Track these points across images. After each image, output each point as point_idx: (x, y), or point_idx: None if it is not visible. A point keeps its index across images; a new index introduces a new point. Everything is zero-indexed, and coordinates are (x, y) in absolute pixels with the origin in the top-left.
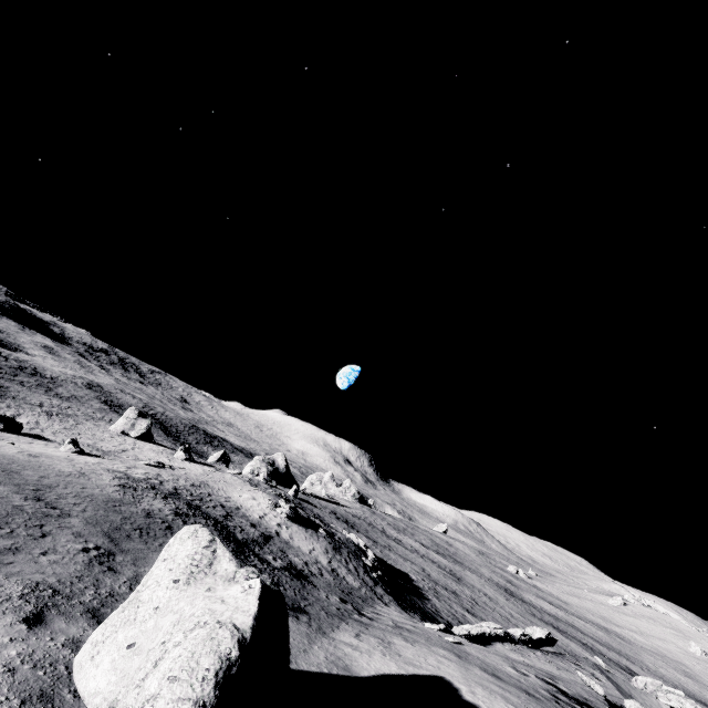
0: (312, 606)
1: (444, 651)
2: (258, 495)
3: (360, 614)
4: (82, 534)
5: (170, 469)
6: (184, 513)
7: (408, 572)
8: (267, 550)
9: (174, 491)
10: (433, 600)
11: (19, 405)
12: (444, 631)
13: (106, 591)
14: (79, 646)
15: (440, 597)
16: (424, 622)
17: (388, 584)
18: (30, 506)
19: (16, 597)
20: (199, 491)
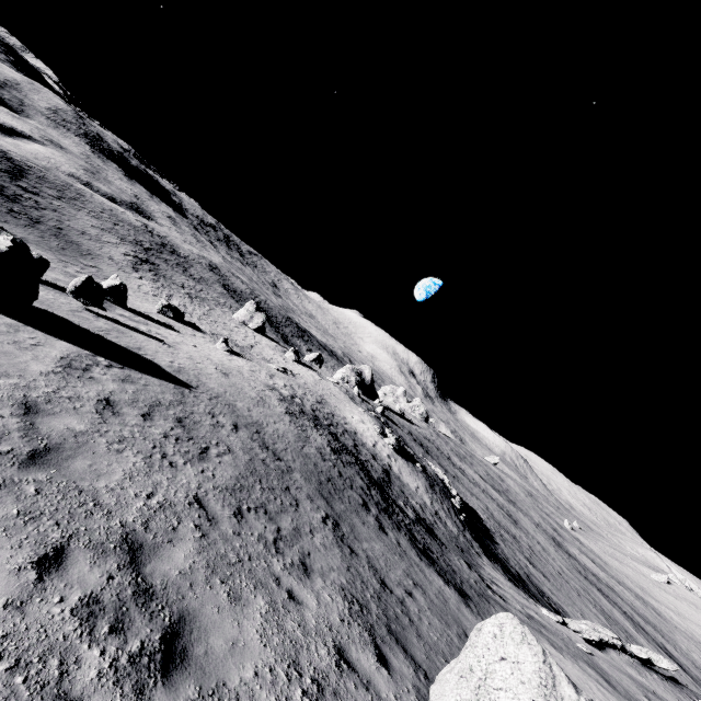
0: (464, 583)
1: (591, 669)
2: (365, 417)
3: (489, 588)
4: (311, 497)
5: (292, 376)
6: (335, 449)
7: (476, 509)
8: (395, 492)
9: (314, 414)
10: (500, 544)
11: (169, 285)
12: (561, 623)
13: (372, 590)
14: (423, 697)
15: (505, 542)
16: (506, 575)
17: (471, 527)
18: (268, 458)
19: (350, 618)
20: (325, 411)
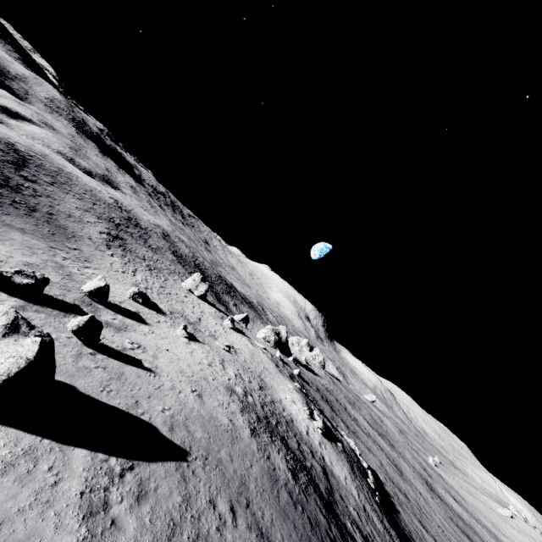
0: None
1: None
2: (294, 395)
3: None
4: None
5: (235, 353)
6: (293, 469)
7: (376, 470)
8: (339, 506)
9: (264, 414)
10: (400, 511)
11: (134, 259)
12: None
13: None
14: None
15: (402, 506)
16: None
17: (383, 506)
18: None
19: None
20: (268, 400)
